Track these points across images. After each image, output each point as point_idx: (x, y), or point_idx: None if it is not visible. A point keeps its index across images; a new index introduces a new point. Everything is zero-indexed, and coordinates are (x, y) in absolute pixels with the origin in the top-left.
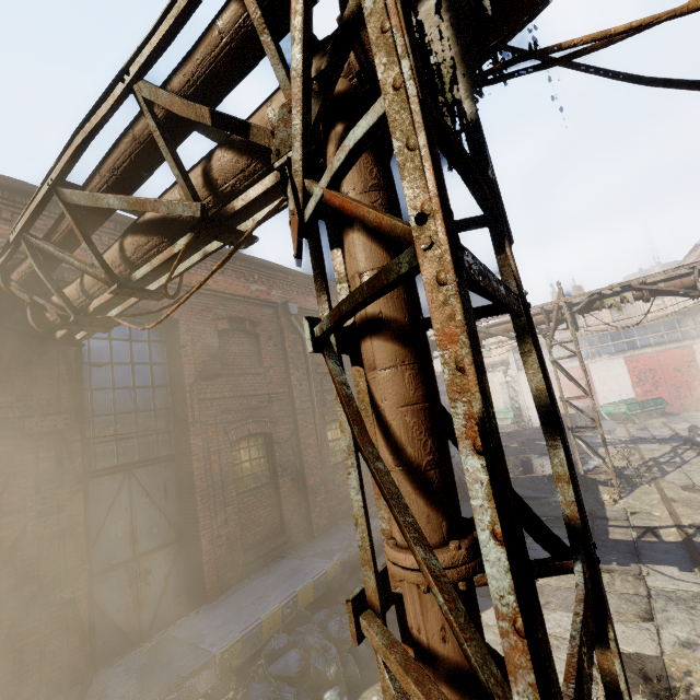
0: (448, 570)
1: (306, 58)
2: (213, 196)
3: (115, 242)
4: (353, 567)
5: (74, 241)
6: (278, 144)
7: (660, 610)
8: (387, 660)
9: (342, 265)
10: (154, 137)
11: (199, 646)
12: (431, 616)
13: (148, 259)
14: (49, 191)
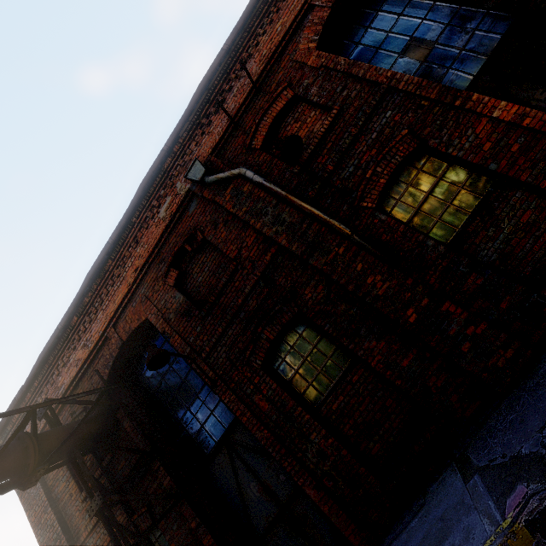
0: None
1: None
2: None
3: None
4: None
5: None
6: None
7: None
8: None
9: None
10: None
11: None
12: None
13: None
14: None
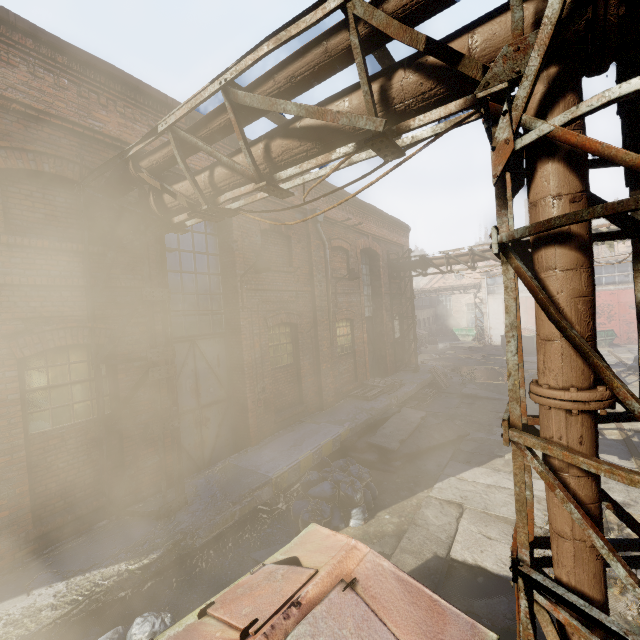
0: (597, 402)
1: (563, 8)
2: (384, 112)
3: (257, 142)
4: (359, 433)
5: (218, 137)
6: (489, 78)
7: (602, 482)
8: (547, 450)
9: (509, 186)
10: (353, 53)
11: (258, 472)
12: (573, 429)
13: (292, 162)
14: (218, 90)
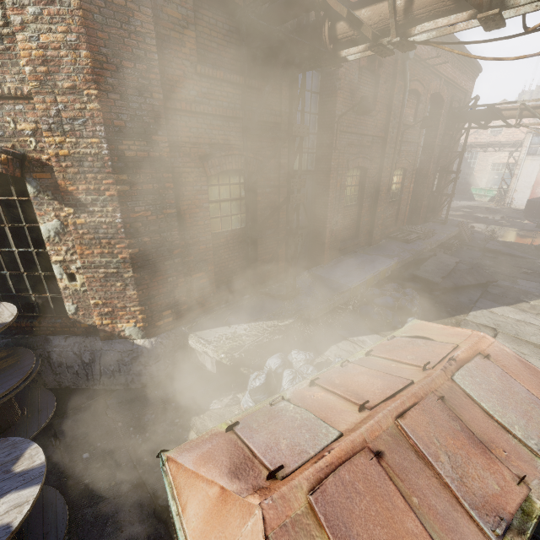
0: None
1: None
2: None
3: None
4: (405, 267)
5: None
6: None
7: None
8: None
9: None
10: None
11: (339, 282)
12: None
13: None
14: None
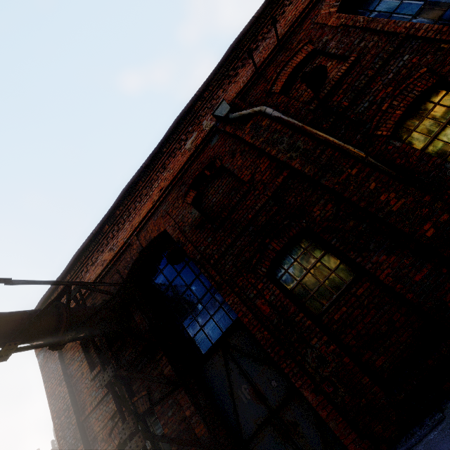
0: None
1: None
2: None
3: None
4: None
5: None
6: None
7: None
8: None
9: None
10: None
11: None
12: None
13: None
14: None
